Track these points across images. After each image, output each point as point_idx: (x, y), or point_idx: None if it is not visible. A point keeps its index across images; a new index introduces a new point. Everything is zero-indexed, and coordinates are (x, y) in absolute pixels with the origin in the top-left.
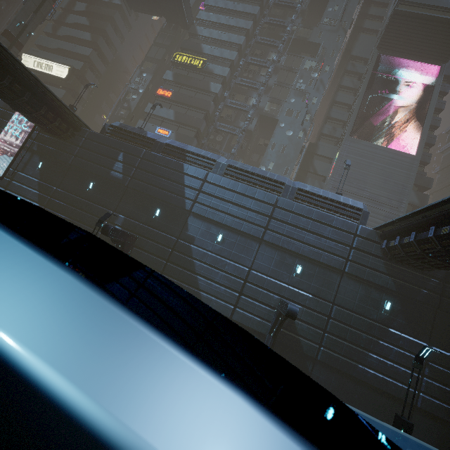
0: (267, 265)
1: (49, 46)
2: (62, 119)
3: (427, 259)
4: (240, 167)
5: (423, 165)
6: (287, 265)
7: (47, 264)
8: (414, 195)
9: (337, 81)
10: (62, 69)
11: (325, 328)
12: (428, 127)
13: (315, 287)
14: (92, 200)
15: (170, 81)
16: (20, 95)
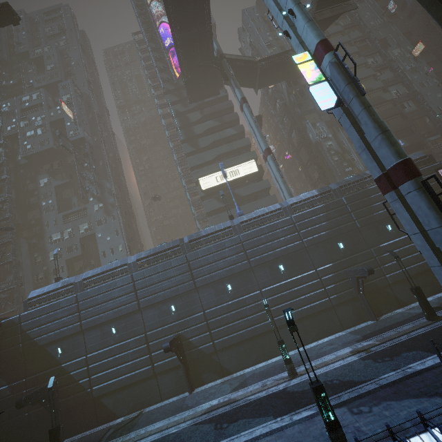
0: None
1: (206, 159)
2: None
3: None
4: None
5: None
6: None
7: None
8: None
9: None
10: (248, 165)
11: None
12: None
13: None
14: None
15: None
16: None
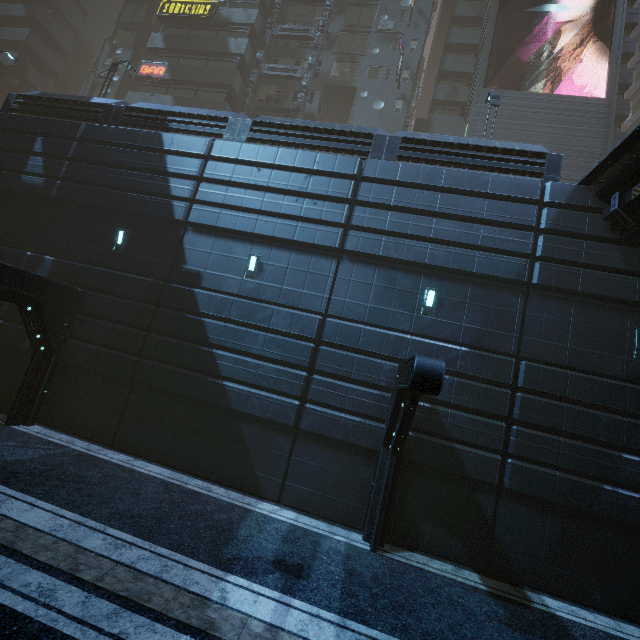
0: (360, 302)
1: None
2: None
3: None
4: (278, 122)
5: (618, 123)
6: (404, 294)
7: None
8: None
9: (446, 26)
10: None
11: (509, 413)
12: (620, 46)
13: (471, 330)
14: None
15: (160, 49)
16: None
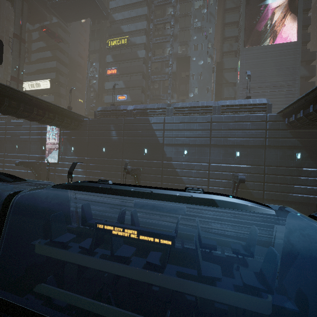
0: (218, 158)
1: (31, 71)
2: (74, 120)
3: (314, 122)
4: (181, 106)
5: (305, 44)
6: (230, 154)
7: (232, 198)
8: (304, 70)
9: (221, 4)
10: (45, 83)
11: (264, 180)
12: (301, 15)
13: (251, 161)
14: (108, 157)
15: (112, 62)
16: (53, 118)
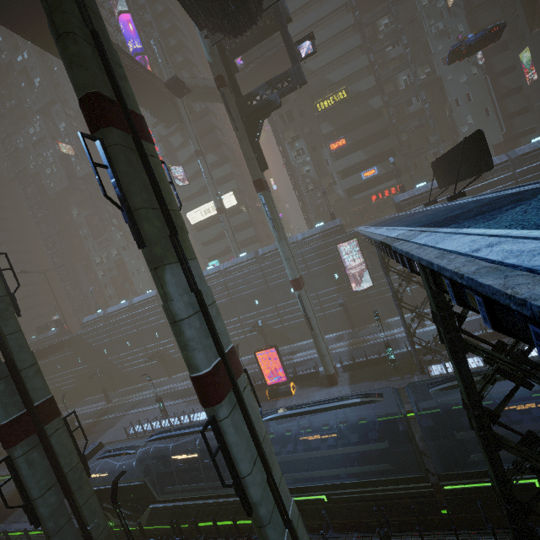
0: None
1: (192, 192)
2: None
3: None
4: (531, 150)
5: None
6: None
7: None
8: None
9: None
10: (228, 199)
11: None
12: None
13: None
14: None
15: (331, 131)
16: None
